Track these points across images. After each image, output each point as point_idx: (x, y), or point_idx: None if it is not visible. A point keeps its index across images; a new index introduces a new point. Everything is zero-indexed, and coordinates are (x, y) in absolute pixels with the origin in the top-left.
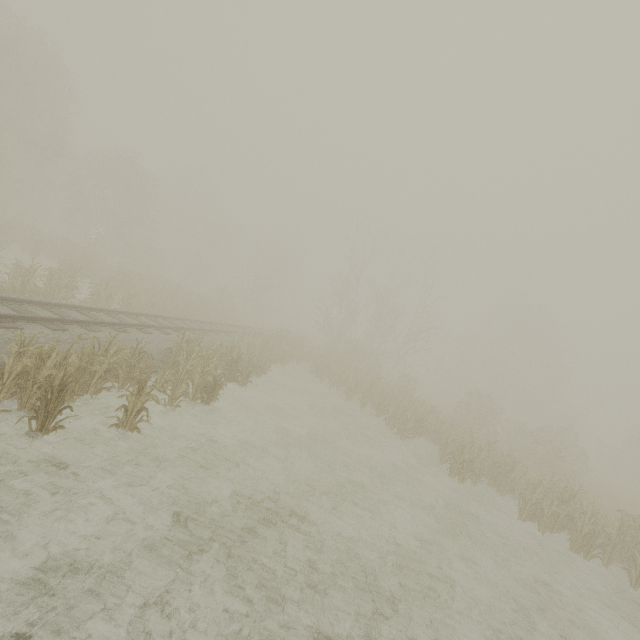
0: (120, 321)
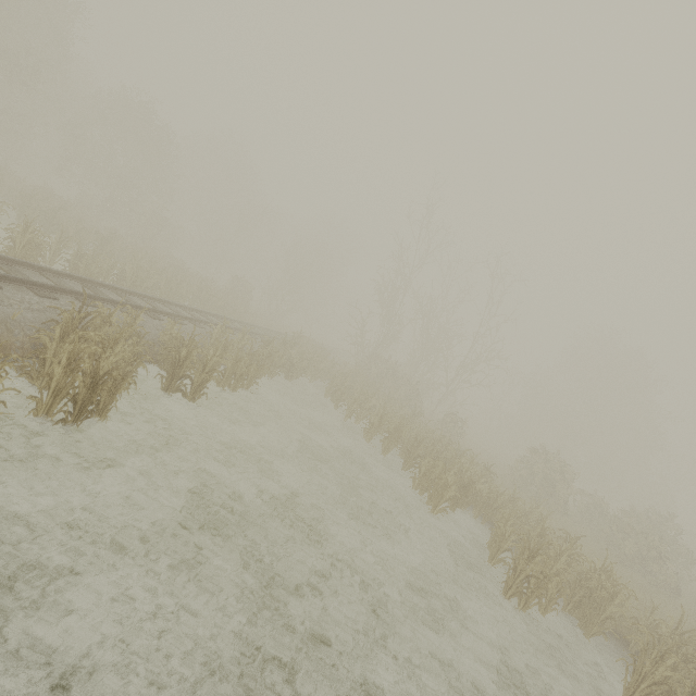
0: (8, 273)
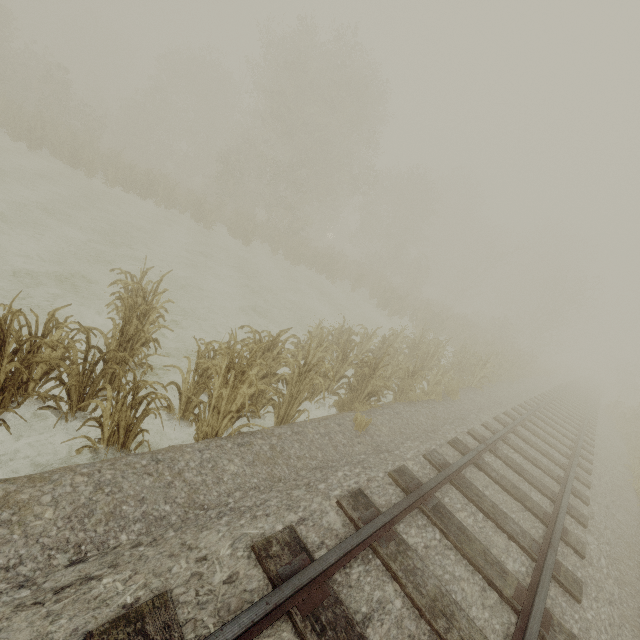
0: (543, 441)
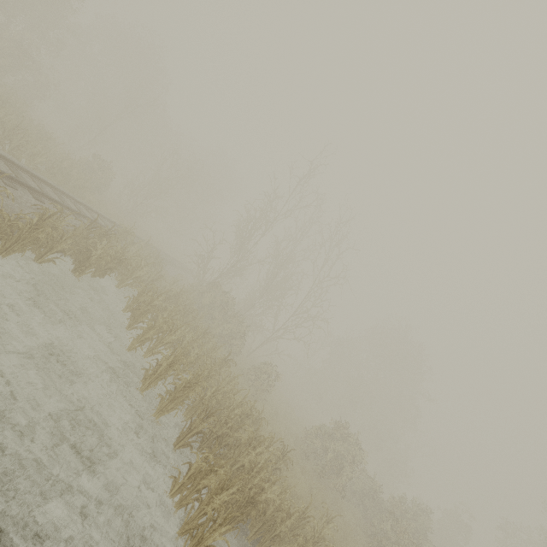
0: None
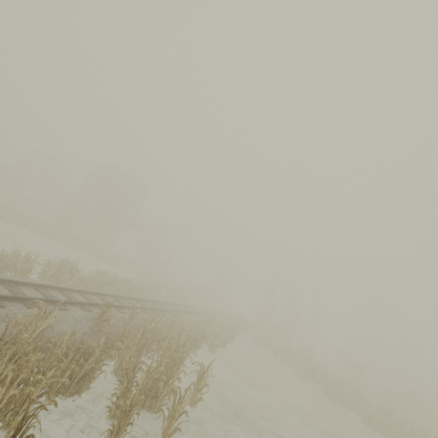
0: (184, 310)
